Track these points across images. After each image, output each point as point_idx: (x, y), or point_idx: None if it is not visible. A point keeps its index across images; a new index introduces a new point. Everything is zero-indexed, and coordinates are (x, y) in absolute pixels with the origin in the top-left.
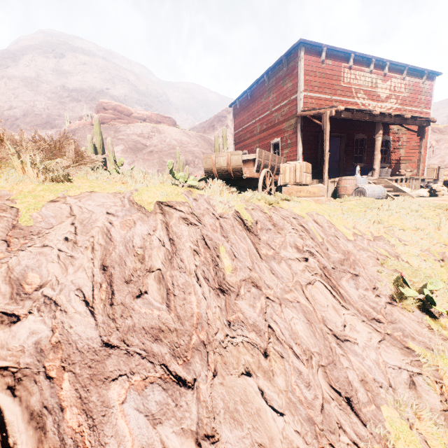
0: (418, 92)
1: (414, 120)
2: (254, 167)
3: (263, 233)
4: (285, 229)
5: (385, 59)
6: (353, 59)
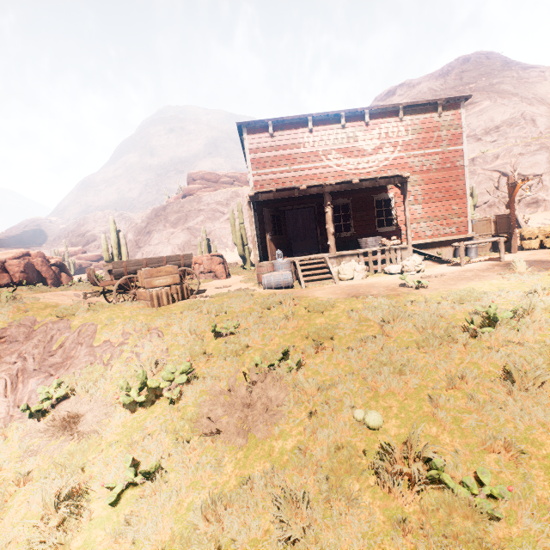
0: (434, 128)
1: (375, 180)
2: (113, 276)
3: (3, 345)
4: (32, 340)
5: (359, 109)
6: (314, 121)
